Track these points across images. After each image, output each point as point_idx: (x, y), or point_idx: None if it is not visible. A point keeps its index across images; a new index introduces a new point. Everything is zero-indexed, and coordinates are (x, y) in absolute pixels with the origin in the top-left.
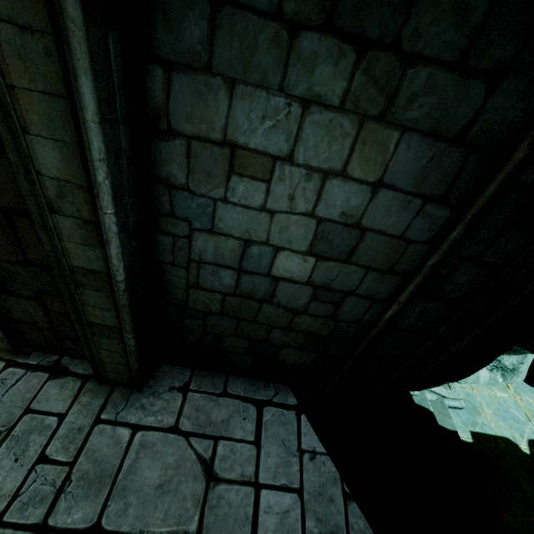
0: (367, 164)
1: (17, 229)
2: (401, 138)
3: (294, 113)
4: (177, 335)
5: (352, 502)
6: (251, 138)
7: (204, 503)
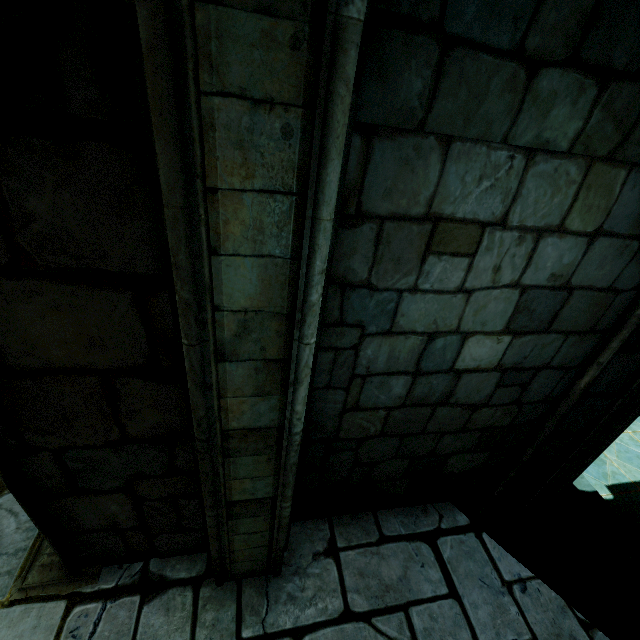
0: (588, 213)
1: (117, 395)
2: (628, 177)
3: (516, 167)
4: (316, 479)
5: (596, 632)
6: (460, 206)
7: None
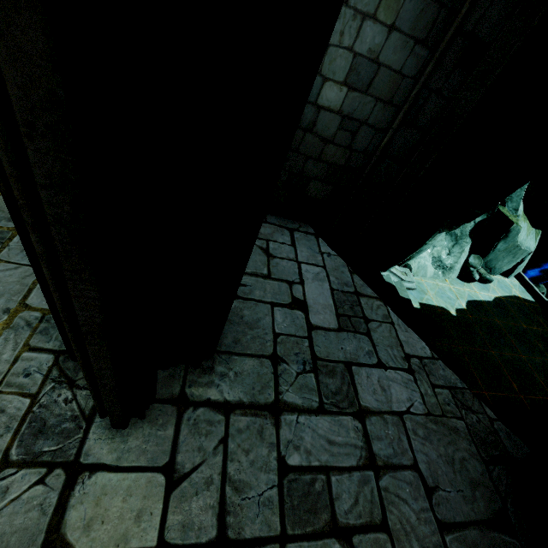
0: (388, 11)
1: None
2: None
3: None
4: None
5: (355, 274)
6: None
7: (269, 264)
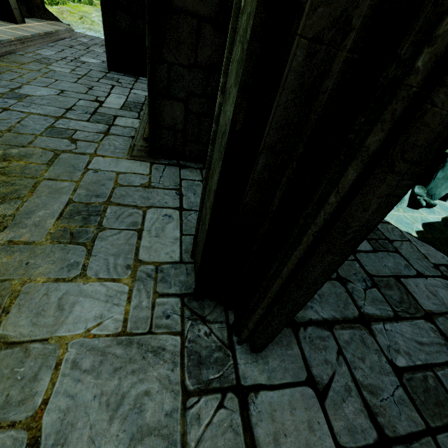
0: None
1: (200, 34)
2: None
3: None
4: None
5: None
6: None
7: None
